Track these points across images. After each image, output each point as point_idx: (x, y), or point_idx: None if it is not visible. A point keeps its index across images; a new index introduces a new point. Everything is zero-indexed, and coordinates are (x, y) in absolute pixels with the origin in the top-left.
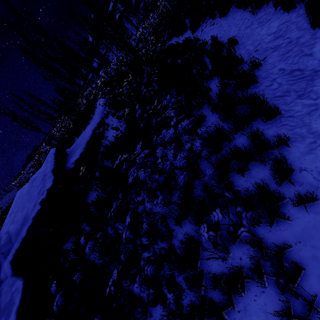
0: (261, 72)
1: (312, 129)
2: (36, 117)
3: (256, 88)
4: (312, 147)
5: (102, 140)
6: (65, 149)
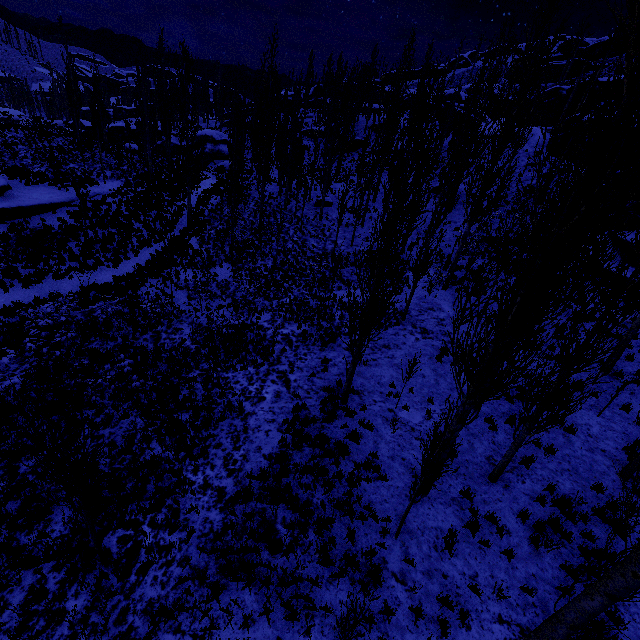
0: (67, 281)
1: (15, 296)
2: (73, 113)
3: (53, 281)
4: (5, 297)
5: (34, 215)
6: (10, 190)
